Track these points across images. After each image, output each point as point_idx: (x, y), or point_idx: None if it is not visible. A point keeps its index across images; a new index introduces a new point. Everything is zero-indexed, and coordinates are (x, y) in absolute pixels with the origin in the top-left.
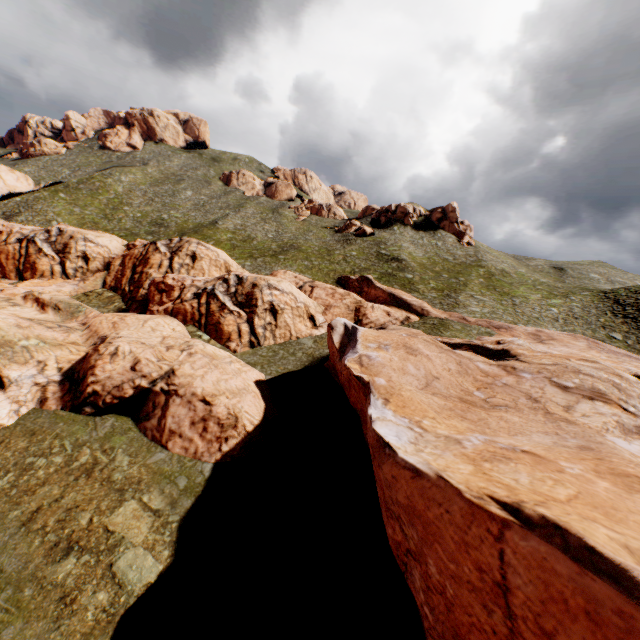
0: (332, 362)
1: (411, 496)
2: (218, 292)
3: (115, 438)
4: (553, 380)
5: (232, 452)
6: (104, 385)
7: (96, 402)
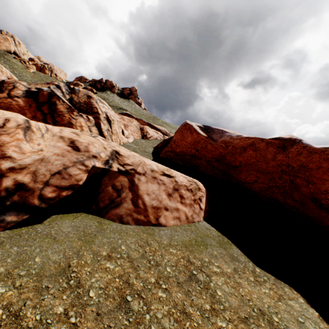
0: (181, 150)
1: None
2: (59, 94)
3: (99, 238)
4: None
5: (206, 208)
6: (34, 173)
7: (24, 202)
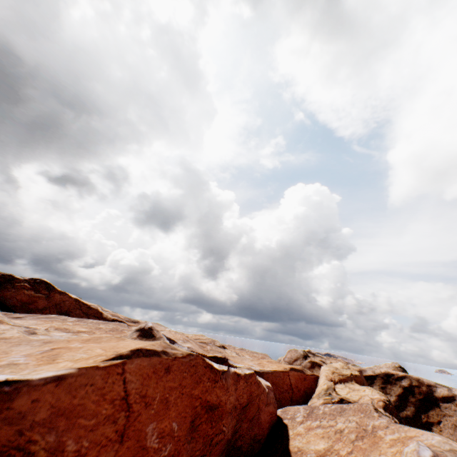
0: None
1: (58, 401)
2: None
3: None
4: None
5: None
6: None
7: None
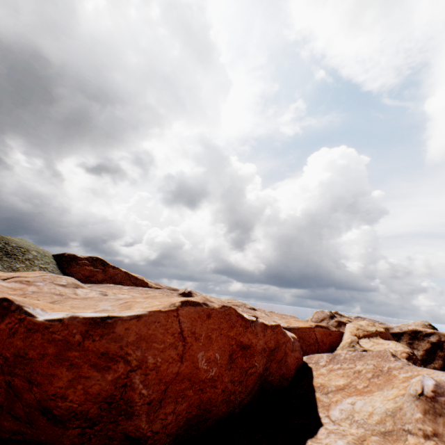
0: None
1: (140, 331)
2: None
3: None
4: (56, 283)
5: None
6: None
7: None
